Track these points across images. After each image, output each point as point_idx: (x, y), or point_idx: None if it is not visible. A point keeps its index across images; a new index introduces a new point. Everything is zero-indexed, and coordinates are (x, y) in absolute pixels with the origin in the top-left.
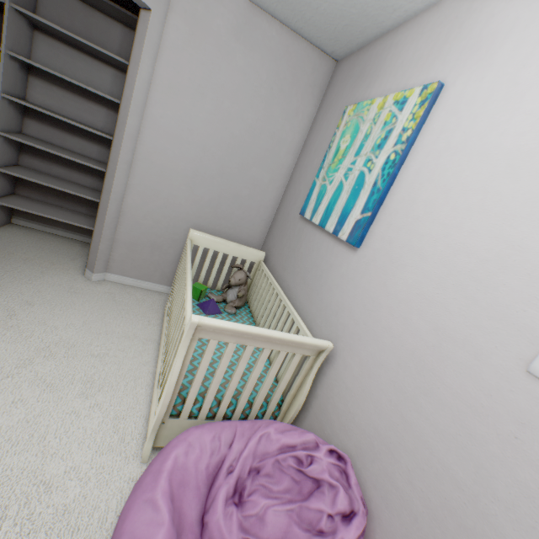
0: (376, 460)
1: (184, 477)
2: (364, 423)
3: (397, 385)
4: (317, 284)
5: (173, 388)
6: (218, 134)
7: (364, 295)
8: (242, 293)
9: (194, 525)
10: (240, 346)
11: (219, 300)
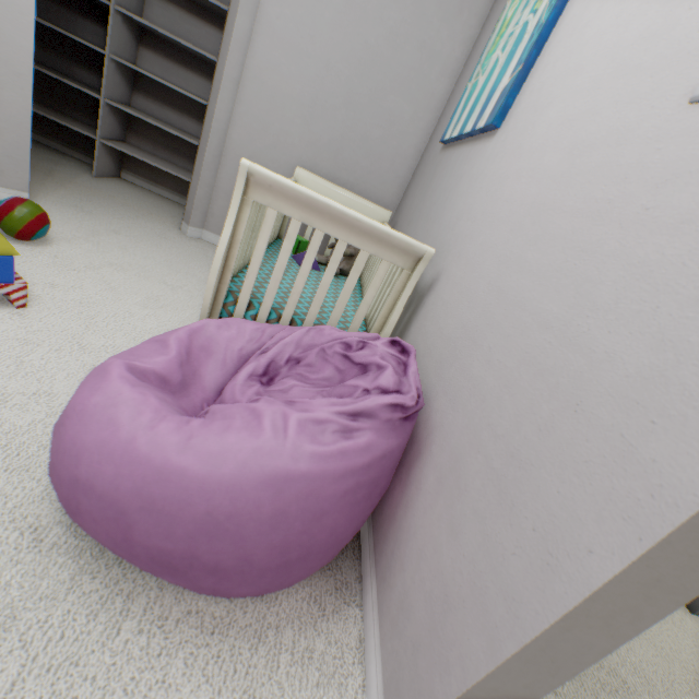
0: (454, 362)
1: (210, 346)
2: (452, 330)
3: (502, 258)
4: (440, 211)
5: (219, 265)
6: (347, 43)
7: (491, 180)
8: (351, 251)
9: (209, 391)
10: (331, 296)
11: (321, 260)
